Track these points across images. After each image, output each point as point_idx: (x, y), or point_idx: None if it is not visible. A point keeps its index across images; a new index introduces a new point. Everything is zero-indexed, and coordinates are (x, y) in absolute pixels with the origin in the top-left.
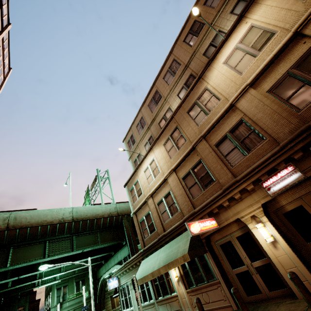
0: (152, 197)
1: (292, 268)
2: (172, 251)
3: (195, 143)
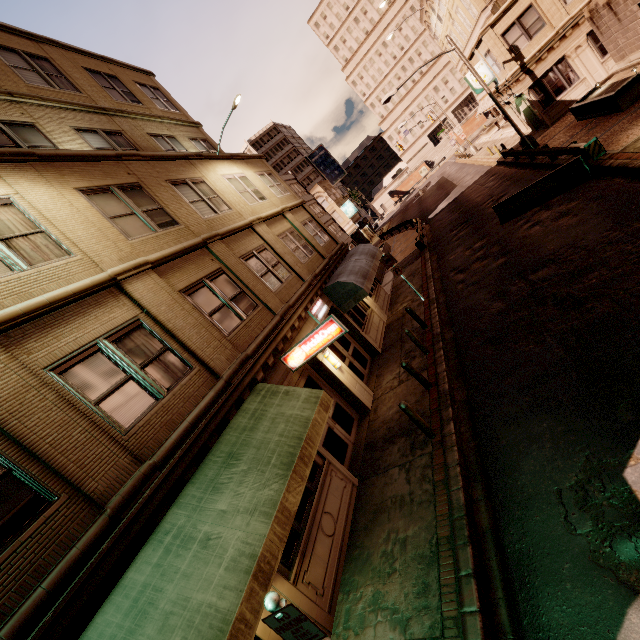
0: None
1: (357, 385)
2: (272, 439)
3: (209, 238)
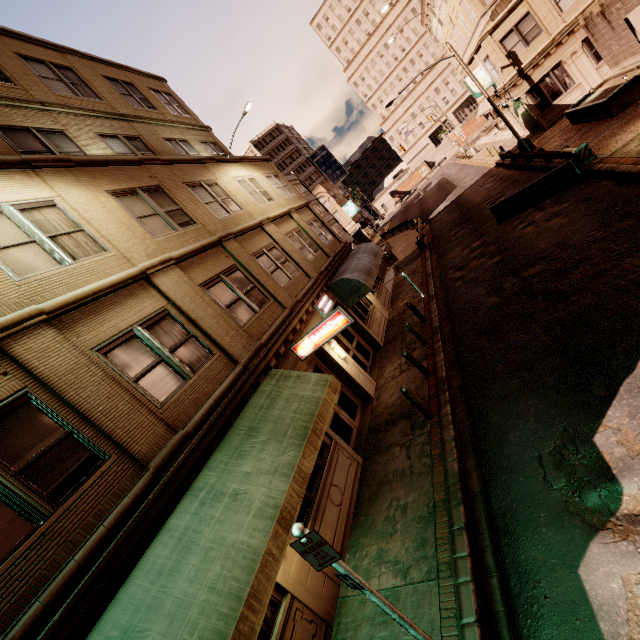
0: (51, 325)
1: (361, 375)
2: (287, 415)
3: (224, 237)
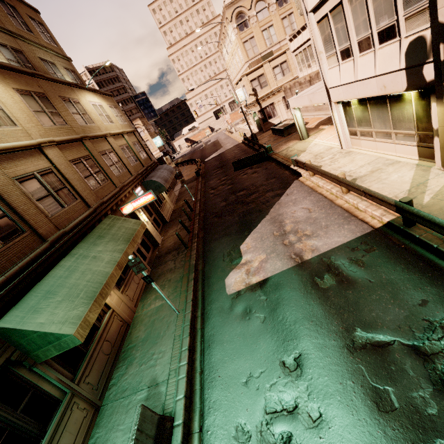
0: None
1: (155, 232)
2: (119, 233)
3: (84, 137)
